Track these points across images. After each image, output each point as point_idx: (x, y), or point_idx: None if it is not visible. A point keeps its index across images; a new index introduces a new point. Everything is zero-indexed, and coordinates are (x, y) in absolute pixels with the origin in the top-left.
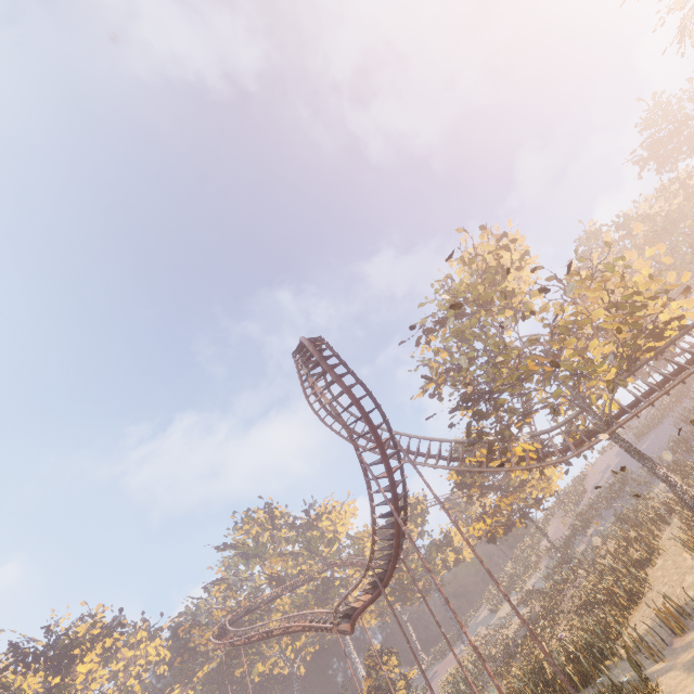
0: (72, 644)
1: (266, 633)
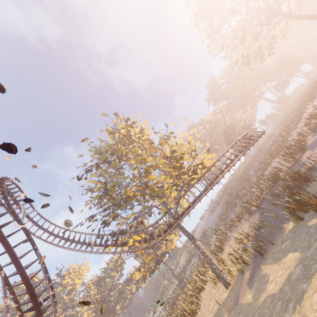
0: None
1: None
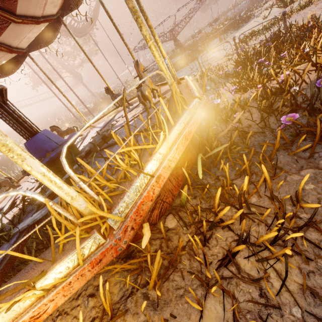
0: None
1: None
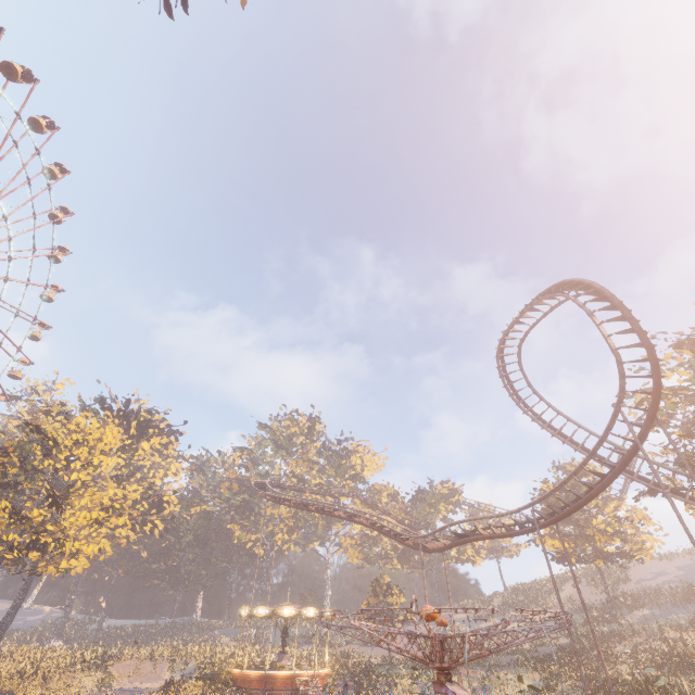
0: (149, 423)
1: (323, 509)
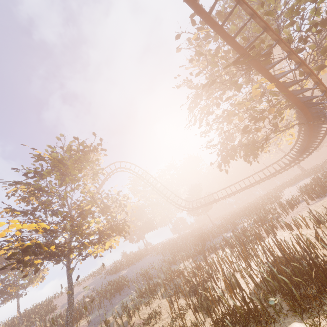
0: None
1: None
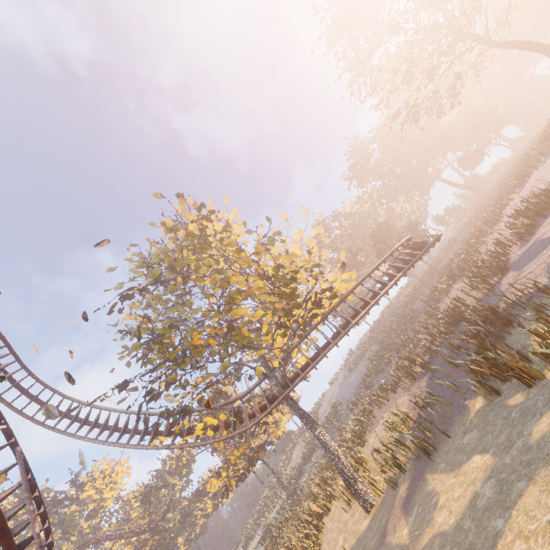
0: None
1: None
